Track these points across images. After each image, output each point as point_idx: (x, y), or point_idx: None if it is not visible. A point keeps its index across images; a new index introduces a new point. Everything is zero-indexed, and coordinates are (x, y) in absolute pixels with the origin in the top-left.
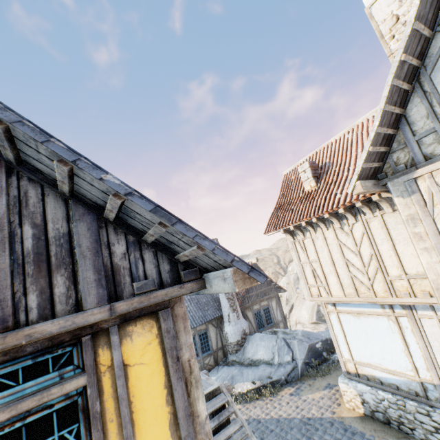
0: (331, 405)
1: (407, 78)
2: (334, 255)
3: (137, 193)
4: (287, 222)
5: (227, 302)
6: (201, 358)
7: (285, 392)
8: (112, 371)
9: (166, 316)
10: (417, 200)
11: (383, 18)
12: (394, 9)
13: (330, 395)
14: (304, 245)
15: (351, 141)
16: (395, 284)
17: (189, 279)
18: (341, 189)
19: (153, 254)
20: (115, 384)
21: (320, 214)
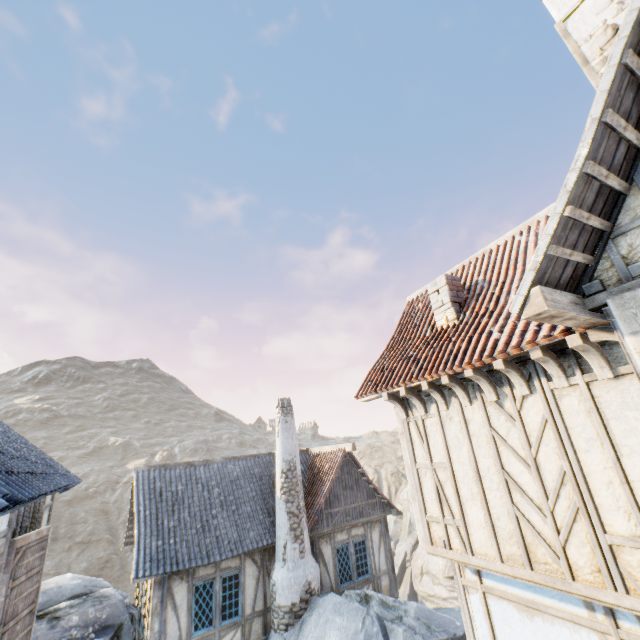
0: None
1: None
2: (482, 460)
3: None
4: (396, 379)
5: (286, 519)
6: (216, 630)
7: None
8: None
9: None
10: None
11: (588, 34)
12: (610, 17)
13: None
14: (424, 429)
15: (525, 246)
16: (623, 559)
17: None
18: (501, 323)
19: None
20: None
21: (455, 369)
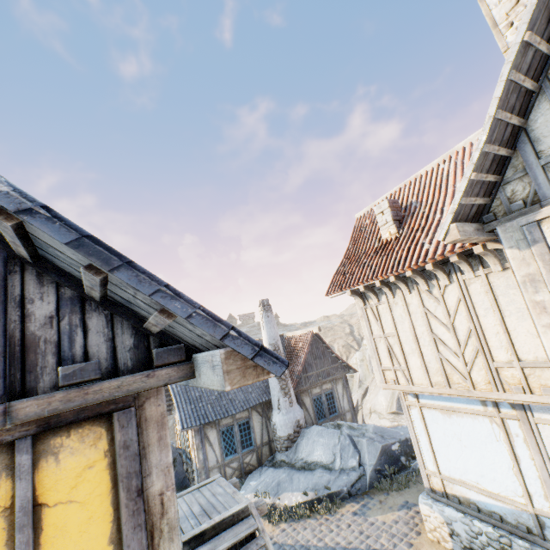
0: (408, 534)
1: (531, 72)
2: (418, 328)
3: (46, 211)
4: (356, 280)
5: (277, 383)
6: (239, 455)
7: (347, 509)
8: (11, 517)
9: (125, 421)
10: (541, 253)
11: None
12: None
13: (407, 519)
14: (378, 312)
15: (447, 173)
16: (503, 374)
17: (165, 362)
18: (430, 237)
19: (106, 319)
20: (15, 540)
21: (399, 271)
